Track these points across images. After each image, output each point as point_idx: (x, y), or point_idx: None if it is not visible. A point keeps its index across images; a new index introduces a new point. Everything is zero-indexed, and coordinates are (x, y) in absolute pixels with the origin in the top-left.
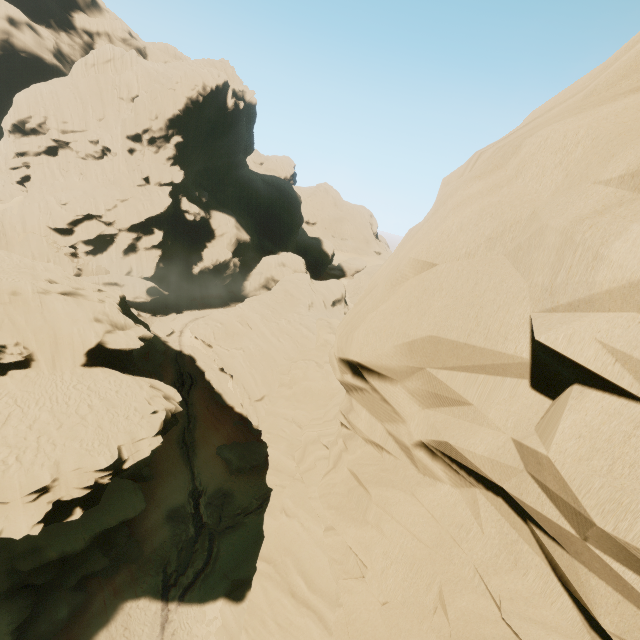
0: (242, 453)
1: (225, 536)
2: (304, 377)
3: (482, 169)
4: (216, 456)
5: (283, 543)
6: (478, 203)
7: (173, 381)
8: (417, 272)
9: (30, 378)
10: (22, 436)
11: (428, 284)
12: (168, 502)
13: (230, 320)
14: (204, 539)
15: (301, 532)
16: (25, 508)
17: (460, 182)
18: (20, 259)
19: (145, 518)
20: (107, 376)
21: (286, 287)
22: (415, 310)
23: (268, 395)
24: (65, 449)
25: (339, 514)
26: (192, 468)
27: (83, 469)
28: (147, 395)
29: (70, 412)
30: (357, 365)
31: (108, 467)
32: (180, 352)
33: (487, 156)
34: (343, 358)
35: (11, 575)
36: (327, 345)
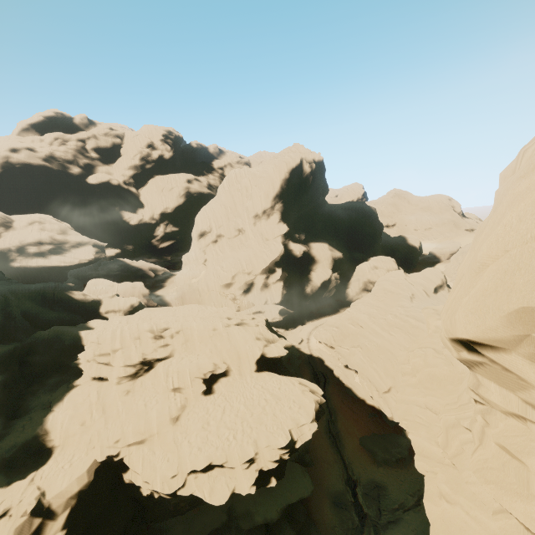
0: (384, 445)
1: (389, 531)
2: (425, 364)
3: (524, 170)
4: (360, 447)
5: (451, 530)
6: (528, 197)
7: (310, 380)
8: (494, 259)
9: (230, 382)
10: (233, 421)
11: (506, 267)
12: (329, 488)
13: (343, 323)
14: (369, 530)
15: (468, 521)
16: (244, 473)
17: (509, 183)
18: (211, 308)
19: (315, 500)
20: (271, 377)
21: (383, 286)
22: (501, 289)
23: (394, 386)
24: (258, 431)
25: (499, 488)
26: (342, 457)
27: (271, 446)
28: (299, 390)
29: (255, 404)
30: (467, 342)
31: (286, 446)
32: (310, 355)
33: (528, 155)
34: (453, 338)
35: (237, 531)
36: (439, 331)
